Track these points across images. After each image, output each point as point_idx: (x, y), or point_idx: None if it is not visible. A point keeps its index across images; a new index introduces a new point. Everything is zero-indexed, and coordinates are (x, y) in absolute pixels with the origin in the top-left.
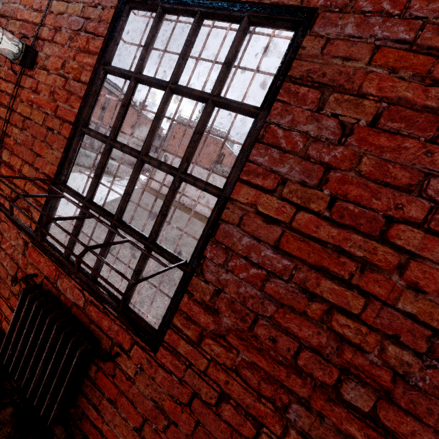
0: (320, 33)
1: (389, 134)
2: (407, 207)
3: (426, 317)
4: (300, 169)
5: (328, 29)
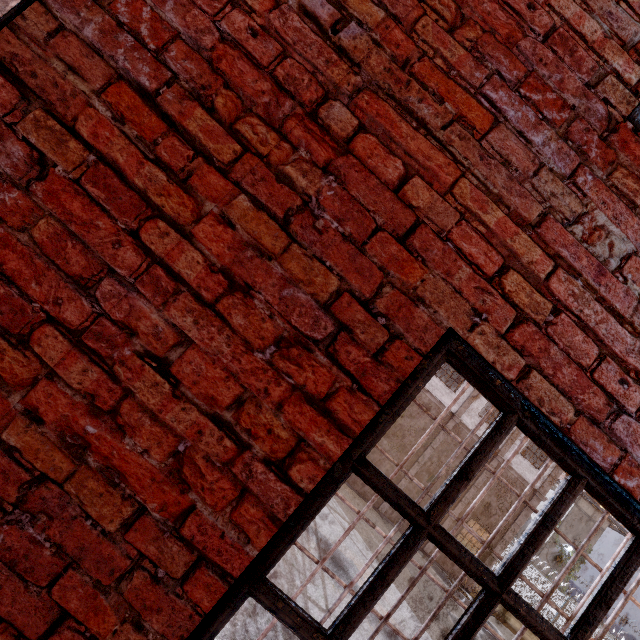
0: (58, 11)
1: (86, 201)
2: (69, 305)
3: (36, 455)
4: None
5: (70, 12)
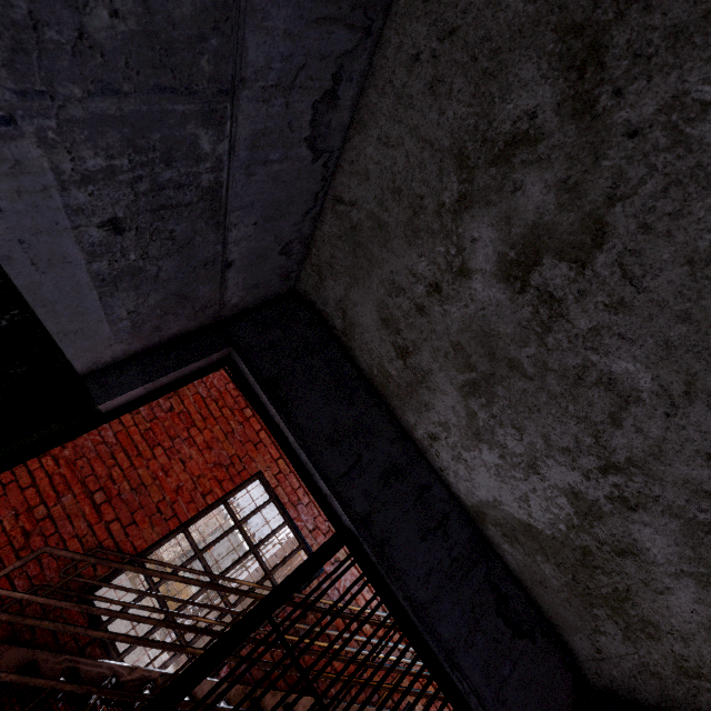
0: None
1: (180, 419)
2: (166, 443)
3: (144, 478)
4: (148, 412)
5: None
